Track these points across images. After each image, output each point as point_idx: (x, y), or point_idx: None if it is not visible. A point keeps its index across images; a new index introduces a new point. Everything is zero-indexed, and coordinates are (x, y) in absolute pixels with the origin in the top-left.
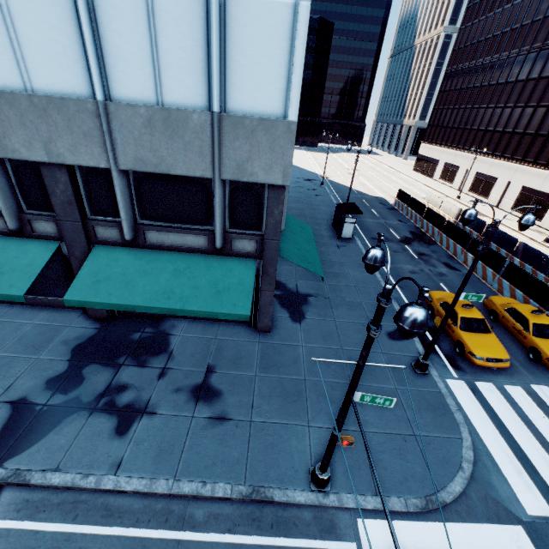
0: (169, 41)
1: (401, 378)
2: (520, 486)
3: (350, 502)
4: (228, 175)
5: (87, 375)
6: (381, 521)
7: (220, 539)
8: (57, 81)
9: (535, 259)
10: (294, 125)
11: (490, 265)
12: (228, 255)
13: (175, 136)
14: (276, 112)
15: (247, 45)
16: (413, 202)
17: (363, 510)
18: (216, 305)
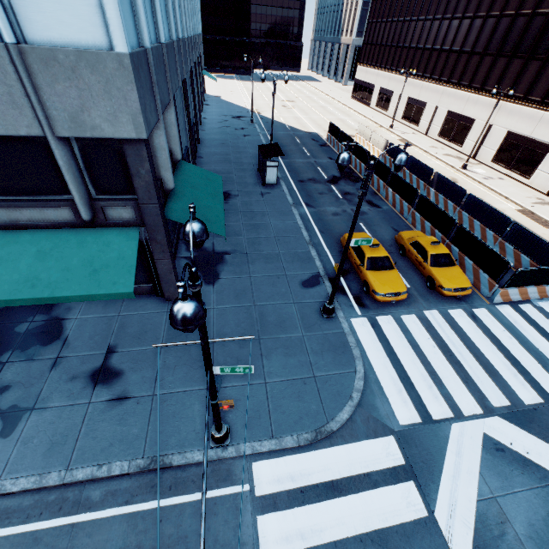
0: None
1: (309, 325)
2: (398, 403)
3: (247, 450)
4: (64, 130)
5: None
6: (274, 459)
7: (117, 512)
8: None
9: (447, 188)
10: (127, 59)
11: (406, 199)
12: (105, 226)
13: None
14: (98, 41)
15: None
16: (343, 136)
17: (259, 454)
18: (93, 287)
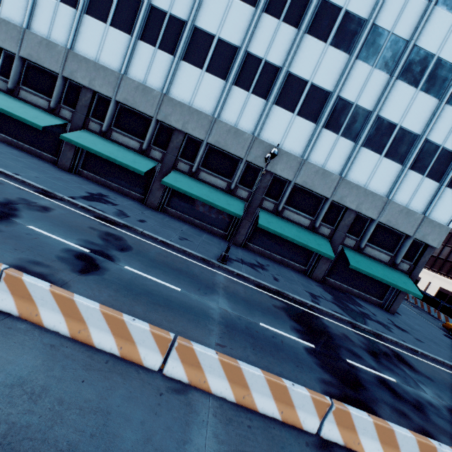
0: (421, 192)
1: None
2: None
3: None
4: (418, 237)
5: (345, 303)
6: None
7: None
8: (377, 188)
9: None
10: (449, 229)
11: None
12: (395, 268)
13: (406, 218)
14: (444, 223)
15: (444, 201)
16: None
17: None
18: (408, 288)
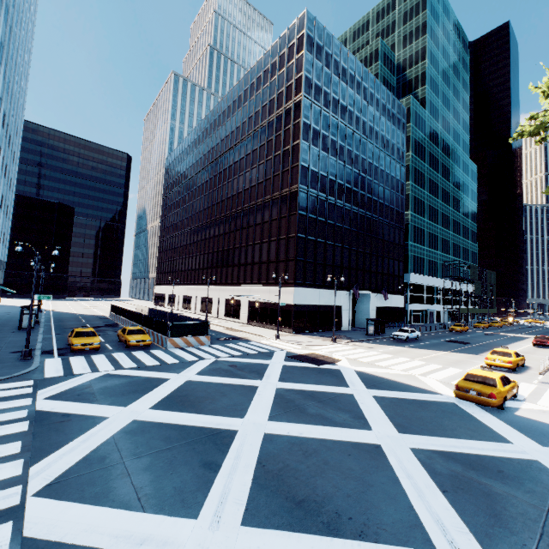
0: None
1: (2, 362)
2: (52, 373)
3: None
4: None
5: None
6: None
7: None
8: None
9: (172, 318)
10: None
11: (140, 323)
12: None
13: None
14: None
15: None
16: (116, 308)
17: None
18: None
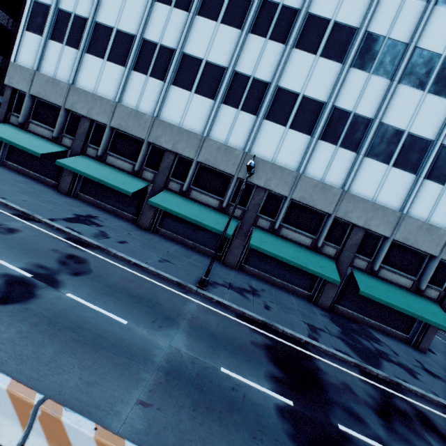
0: (443, 204)
1: None
2: None
3: None
4: (445, 257)
5: (357, 338)
6: None
7: None
8: (387, 201)
9: None
10: None
11: None
12: (420, 295)
13: (428, 235)
14: None
15: None
16: None
17: None
18: (438, 320)
